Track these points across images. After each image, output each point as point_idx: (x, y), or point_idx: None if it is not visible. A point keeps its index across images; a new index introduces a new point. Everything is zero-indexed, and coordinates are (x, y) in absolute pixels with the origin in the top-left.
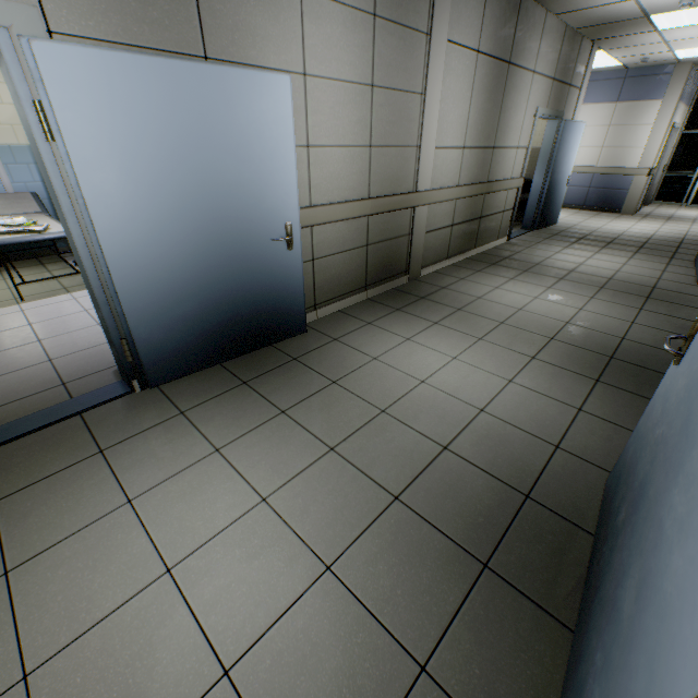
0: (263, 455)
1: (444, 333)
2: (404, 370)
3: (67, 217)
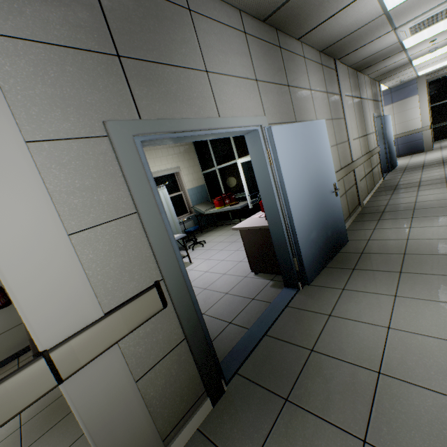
0: (426, 290)
1: (425, 219)
2: (434, 238)
3: (275, 197)
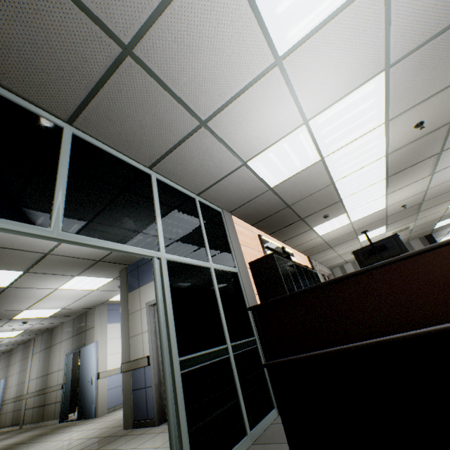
0: None
1: None
2: None
3: None
